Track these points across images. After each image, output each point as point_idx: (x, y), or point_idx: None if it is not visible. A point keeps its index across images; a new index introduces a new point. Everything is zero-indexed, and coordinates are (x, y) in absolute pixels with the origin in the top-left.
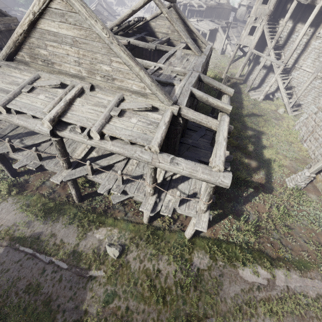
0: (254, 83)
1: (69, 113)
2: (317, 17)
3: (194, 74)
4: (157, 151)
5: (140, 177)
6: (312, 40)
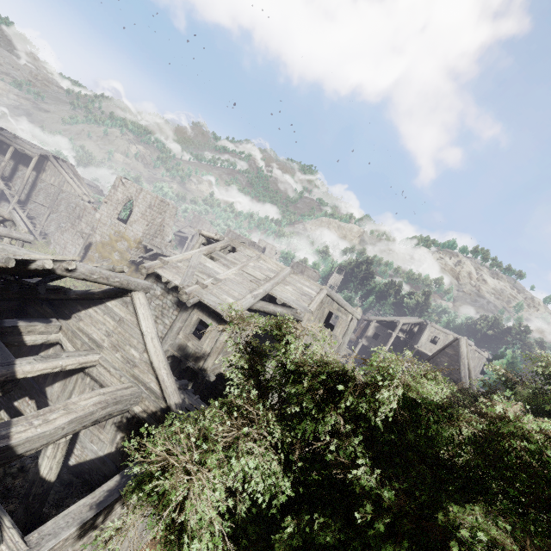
0: None
1: None
2: (36, 165)
3: None
4: None
5: None
6: (38, 182)
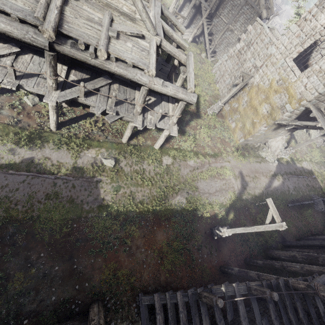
0: (184, 21)
1: (65, 25)
2: None
3: (158, 4)
4: (153, 75)
5: (125, 101)
6: None
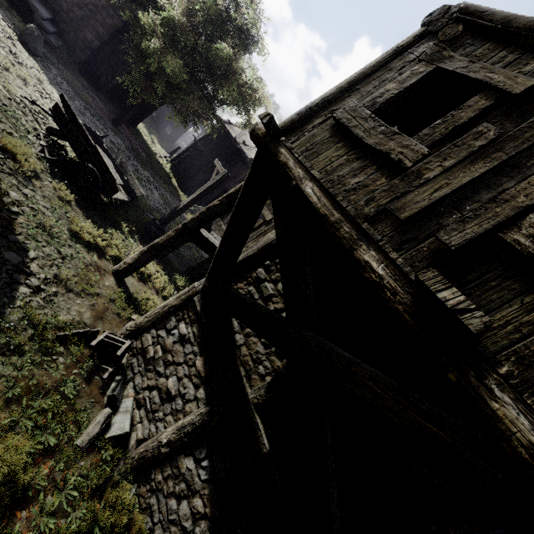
0: None
1: None
2: None
3: None
4: None
5: None
6: None
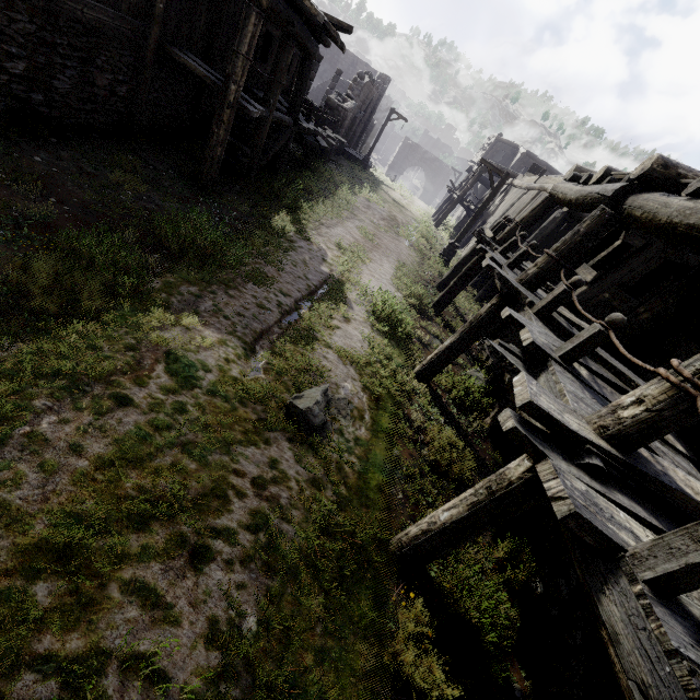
0: None
1: None
2: None
3: None
4: None
5: None
6: None
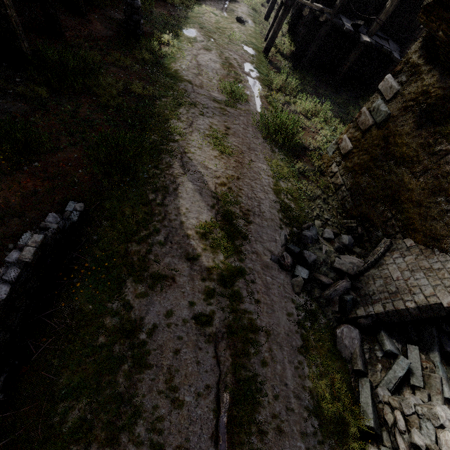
0: None
1: None
2: None
3: None
4: None
5: None
6: None
